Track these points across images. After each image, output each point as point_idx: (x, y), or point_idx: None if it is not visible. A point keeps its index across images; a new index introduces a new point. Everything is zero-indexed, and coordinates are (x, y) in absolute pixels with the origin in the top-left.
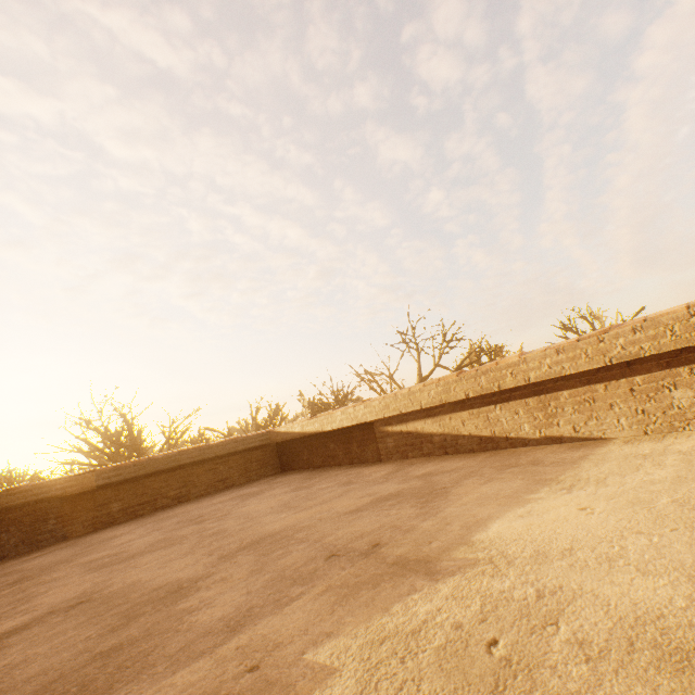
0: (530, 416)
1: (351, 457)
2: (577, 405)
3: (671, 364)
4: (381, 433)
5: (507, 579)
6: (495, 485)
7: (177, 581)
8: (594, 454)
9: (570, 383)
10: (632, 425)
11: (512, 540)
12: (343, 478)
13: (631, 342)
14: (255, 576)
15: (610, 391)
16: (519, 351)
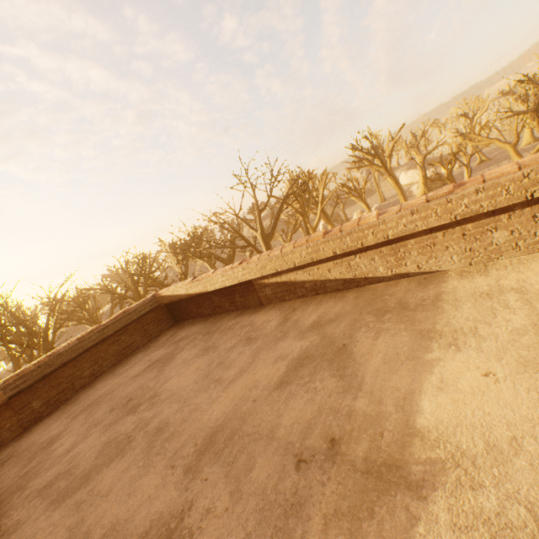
0: (384, 261)
1: (236, 305)
2: (421, 249)
3: (496, 213)
4: (259, 285)
5: (489, 492)
6: (388, 341)
7: (160, 519)
8: (445, 293)
9: (416, 234)
10: (461, 260)
11: (454, 427)
12: (241, 332)
13: (473, 202)
14: (240, 503)
15: (447, 237)
16: (325, 173)
